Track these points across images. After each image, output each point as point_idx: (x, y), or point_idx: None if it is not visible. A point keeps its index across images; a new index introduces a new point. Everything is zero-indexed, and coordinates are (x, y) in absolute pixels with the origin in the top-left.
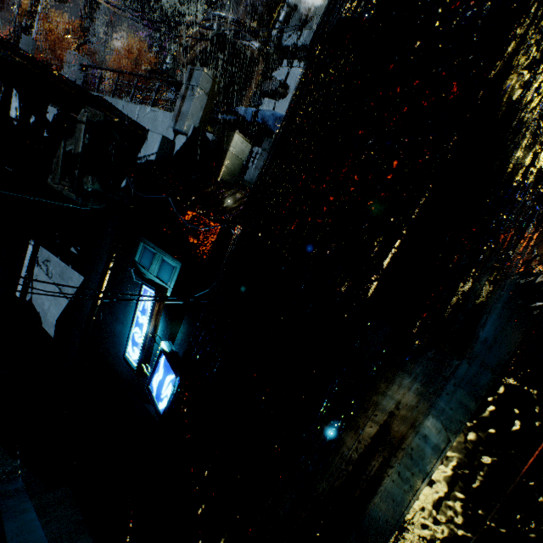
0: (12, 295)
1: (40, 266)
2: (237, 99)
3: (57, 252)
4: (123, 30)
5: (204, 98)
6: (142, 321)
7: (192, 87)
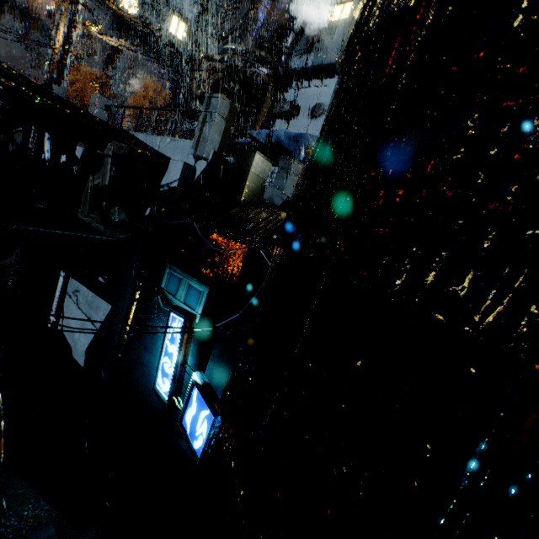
0: (44, 326)
1: (70, 297)
2: (250, 124)
3: (85, 282)
4: (140, 74)
5: (222, 123)
6: (172, 350)
7: (210, 114)
